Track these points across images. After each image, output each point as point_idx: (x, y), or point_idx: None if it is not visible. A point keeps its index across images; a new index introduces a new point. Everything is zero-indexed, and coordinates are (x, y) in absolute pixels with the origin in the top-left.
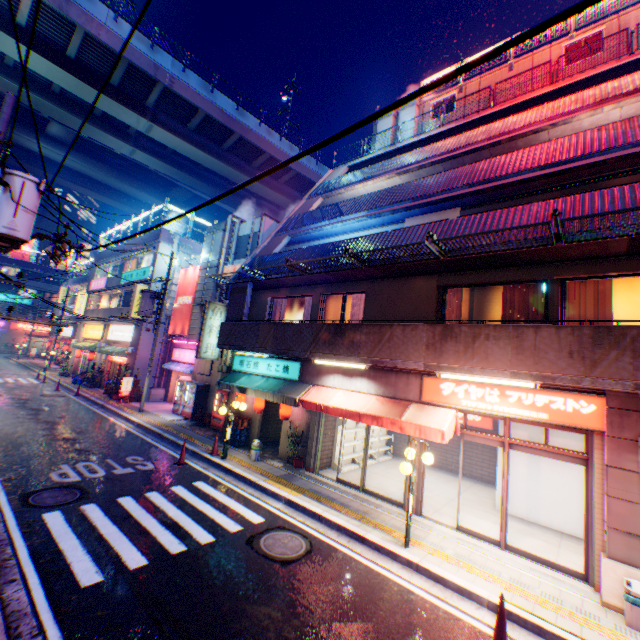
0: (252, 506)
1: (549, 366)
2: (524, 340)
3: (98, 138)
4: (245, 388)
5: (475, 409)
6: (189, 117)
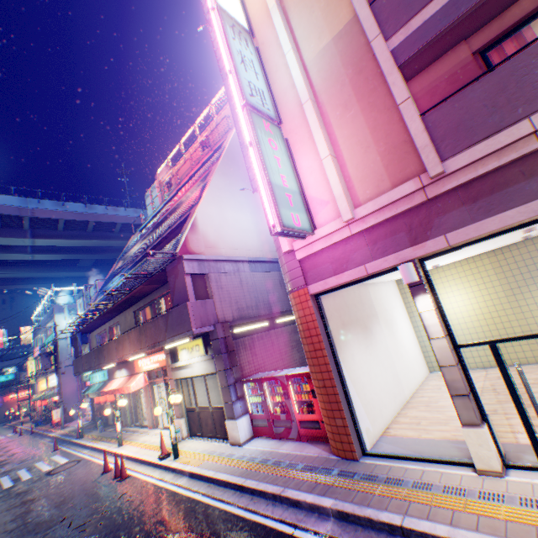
0: (71, 456)
1: (136, 347)
2: (131, 338)
3: (6, 258)
4: (89, 394)
5: (147, 369)
6: (56, 224)
